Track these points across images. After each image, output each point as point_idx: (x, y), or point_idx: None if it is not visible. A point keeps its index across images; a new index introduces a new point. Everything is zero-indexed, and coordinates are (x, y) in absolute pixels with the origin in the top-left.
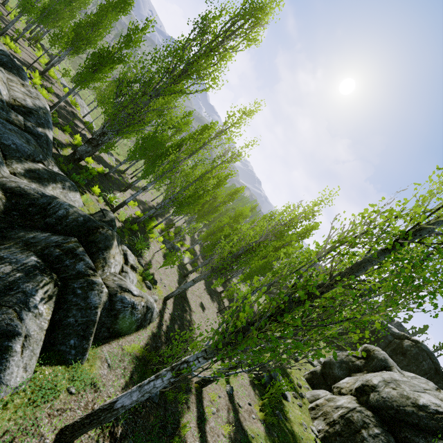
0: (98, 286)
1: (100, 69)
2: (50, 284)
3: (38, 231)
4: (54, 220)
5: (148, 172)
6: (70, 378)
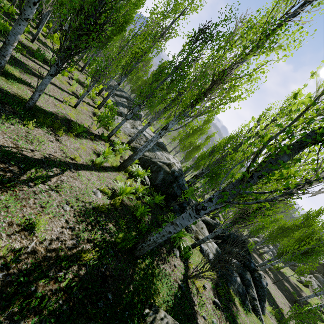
0: (262, 276)
1: (191, 136)
2: (250, 275)
3: (225, 244)
4: (226, 237)
5: (211, 182)
6: (268, 322)
